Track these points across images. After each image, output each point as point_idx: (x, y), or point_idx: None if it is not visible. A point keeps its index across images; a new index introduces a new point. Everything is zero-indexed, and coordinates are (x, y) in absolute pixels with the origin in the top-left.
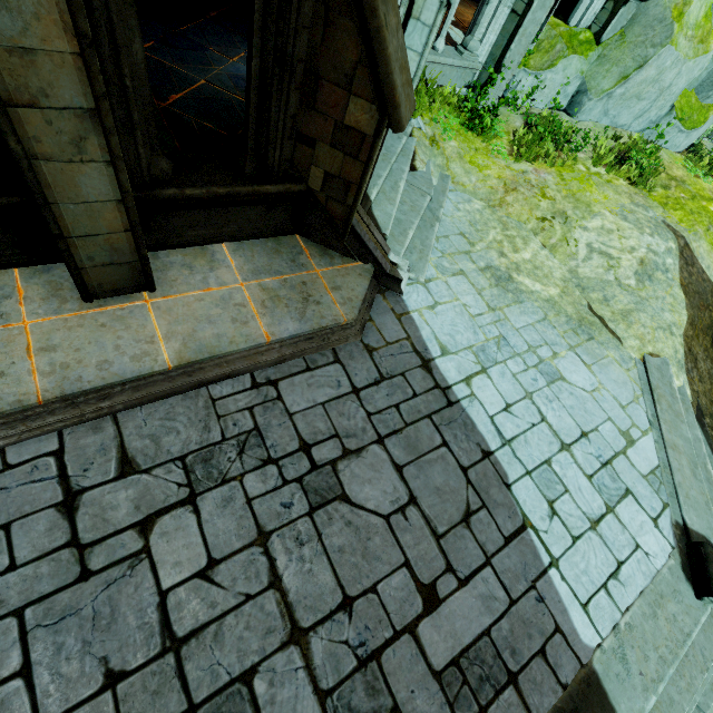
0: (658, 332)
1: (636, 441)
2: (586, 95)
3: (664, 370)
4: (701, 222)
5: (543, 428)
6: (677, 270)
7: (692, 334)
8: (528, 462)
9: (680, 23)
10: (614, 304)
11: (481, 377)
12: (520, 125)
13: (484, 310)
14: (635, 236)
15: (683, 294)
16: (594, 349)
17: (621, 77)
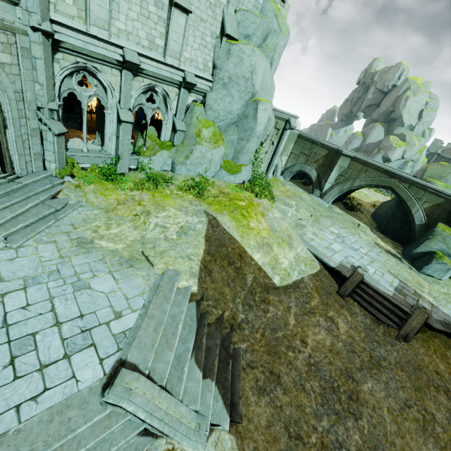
0: (178, 259)
1: (123, 316)
2: (175, 164)
3: (174, 277)
4: (228, 209)
5: (48, 315)
6: (205, 230)
7: (210, 259)
8: (15, 335)
9: (200, 138)
10: (158, 249)
11: (19, 291)
12: (143, 177)
13: (54, 258)
14: (182, 217)
15: (204, 240)
16: (129, 271)
17: (186, 157)
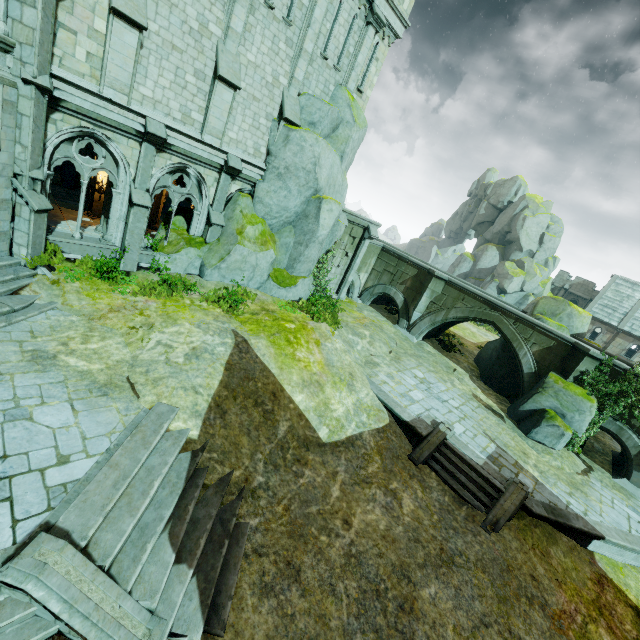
0: (178, 390)
1: (71, 462)
2: (205, 267)
3: (166, 415)
4: (268, 331)
5: None
6: (228, 355)
7: (228, 395)
8: None
9: (242, 236)
10: (152, 375)
11: None
12: (157, 280)
13: None
14: (199, 336)
15: (223, 369)
16: (99, 401)
17: (221, 258)
